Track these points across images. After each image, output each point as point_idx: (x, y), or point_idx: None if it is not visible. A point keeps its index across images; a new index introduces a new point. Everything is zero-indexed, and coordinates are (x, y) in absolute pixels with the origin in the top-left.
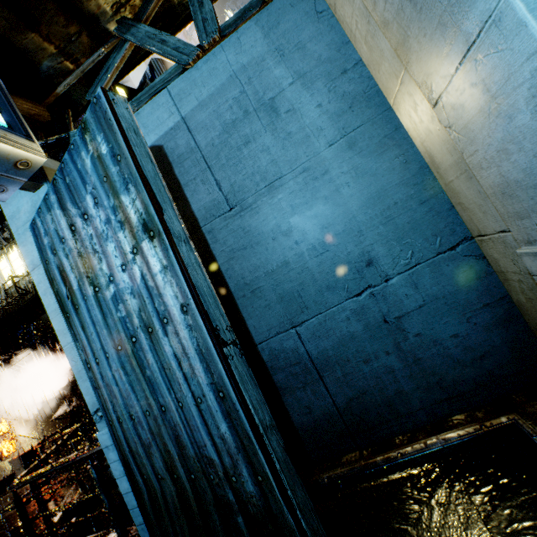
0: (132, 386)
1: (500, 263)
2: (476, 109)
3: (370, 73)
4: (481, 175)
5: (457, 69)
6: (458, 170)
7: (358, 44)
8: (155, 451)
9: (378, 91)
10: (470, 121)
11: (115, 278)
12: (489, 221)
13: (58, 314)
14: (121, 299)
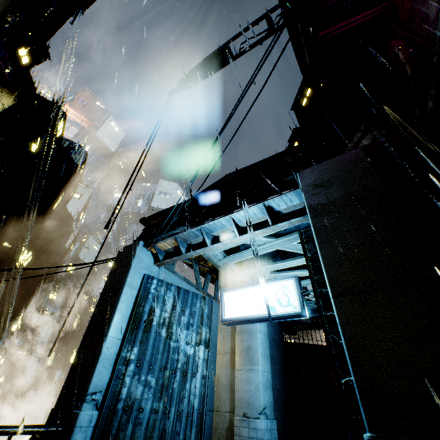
0: (155, 391)
1: (218, 424)
2: (246, 379)
3: (217, 341)
4: (237, 392)
5: (247, 370)
6: (225, 387)
7: (220, 333)
8: (141, 438)
9: (217, 347)
10: (243, 380)
11: (180, 342)
12: (224, 407)
13: (121, 317)
14: (178, 351)
